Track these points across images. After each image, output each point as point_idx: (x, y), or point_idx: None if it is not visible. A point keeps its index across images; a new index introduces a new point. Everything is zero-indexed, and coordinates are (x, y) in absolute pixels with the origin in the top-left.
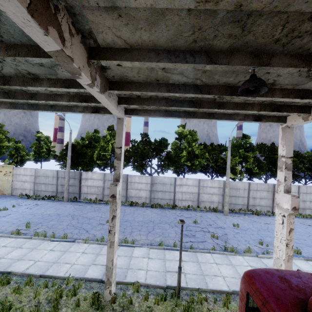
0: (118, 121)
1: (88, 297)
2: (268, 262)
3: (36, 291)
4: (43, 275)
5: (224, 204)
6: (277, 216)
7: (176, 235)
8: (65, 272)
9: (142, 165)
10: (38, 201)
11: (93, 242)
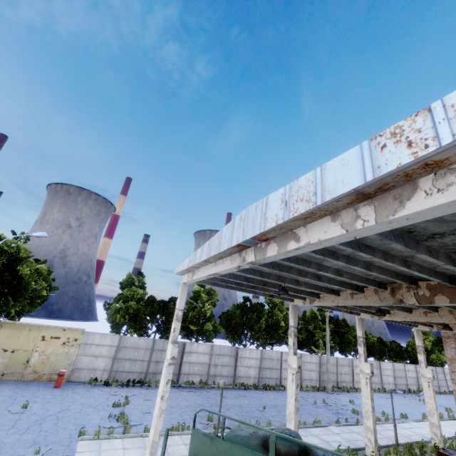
0: (361, 320)
1: None
2: (402, 425)
3: None
4: None
5: (320, 382)
6: (424, 382)
7: (330, 414)
8: None
9: (240, 335)
10: (132, 389)
11: None
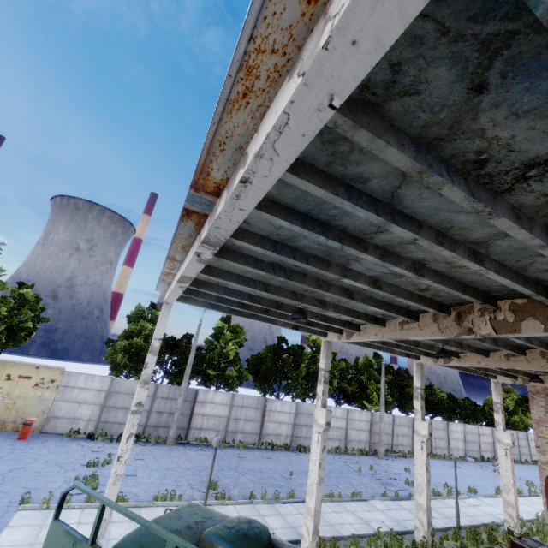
0: (421, 366)
1: (411, 546)
2: (468, 502)
3: (381, 545)
4: (350, 535)
5: (371, 445)
6: (500, 450)
7: (377, 484)
8: (358, 532)
9: (271, 383)
10: None
11: (327, 499)
